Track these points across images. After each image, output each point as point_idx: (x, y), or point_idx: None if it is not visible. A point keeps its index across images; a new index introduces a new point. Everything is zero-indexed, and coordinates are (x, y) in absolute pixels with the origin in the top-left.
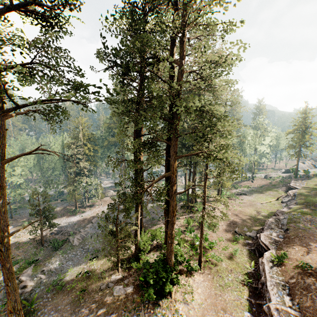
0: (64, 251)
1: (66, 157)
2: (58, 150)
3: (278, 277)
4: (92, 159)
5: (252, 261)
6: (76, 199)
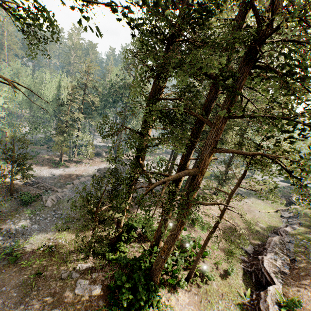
0: (32, 211)
1: (60, 101)
2: (52, 90)
3: None
4: (89, 111)
5: (247, 287)
6: (62, 151)
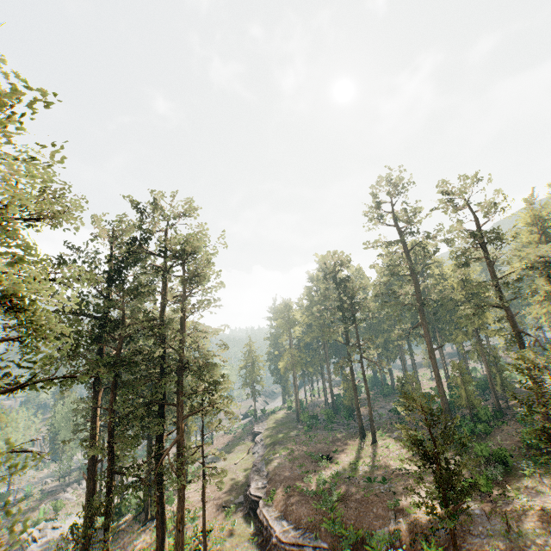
0: None
1: None
2: None
3: (274, 513)
4: None
5: (251, 523)
6: None
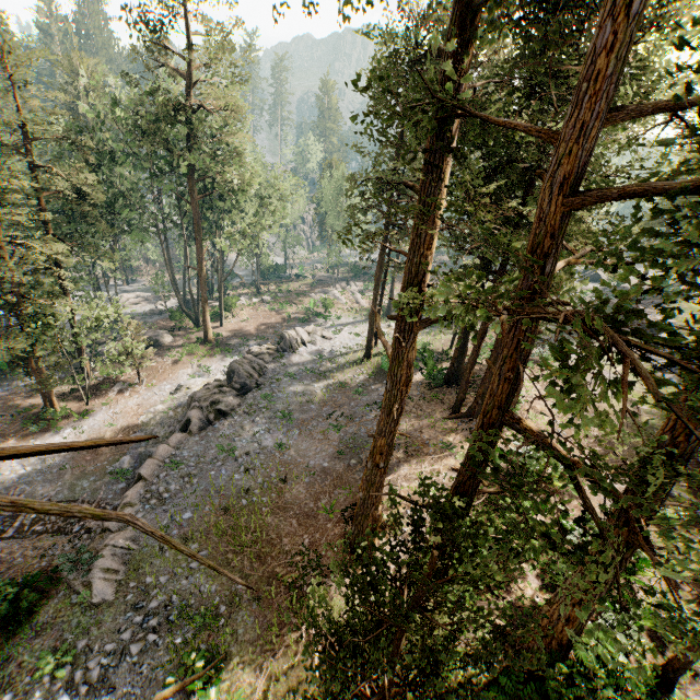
0: (58, 654)
1: None
2: None
3: None
4: None
5: None
6: (42, 377)
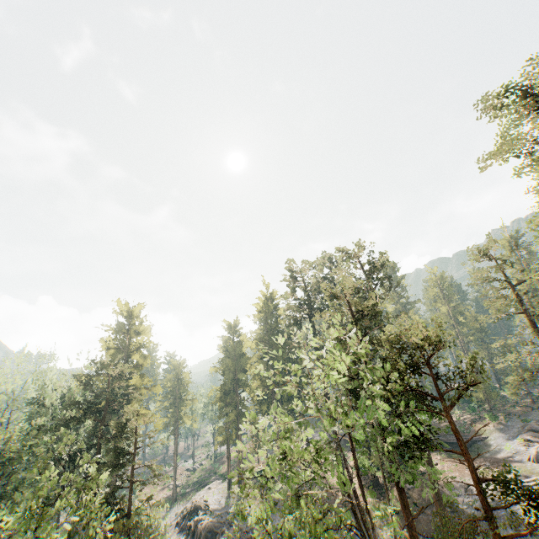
0: None
1: None
2: None
3: None
4: None
5: None
6: None
